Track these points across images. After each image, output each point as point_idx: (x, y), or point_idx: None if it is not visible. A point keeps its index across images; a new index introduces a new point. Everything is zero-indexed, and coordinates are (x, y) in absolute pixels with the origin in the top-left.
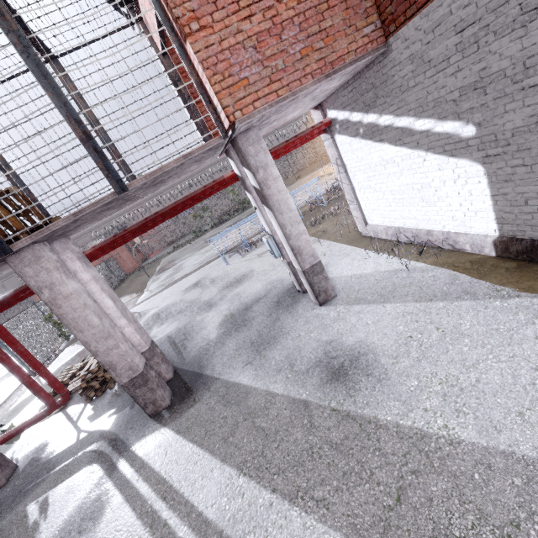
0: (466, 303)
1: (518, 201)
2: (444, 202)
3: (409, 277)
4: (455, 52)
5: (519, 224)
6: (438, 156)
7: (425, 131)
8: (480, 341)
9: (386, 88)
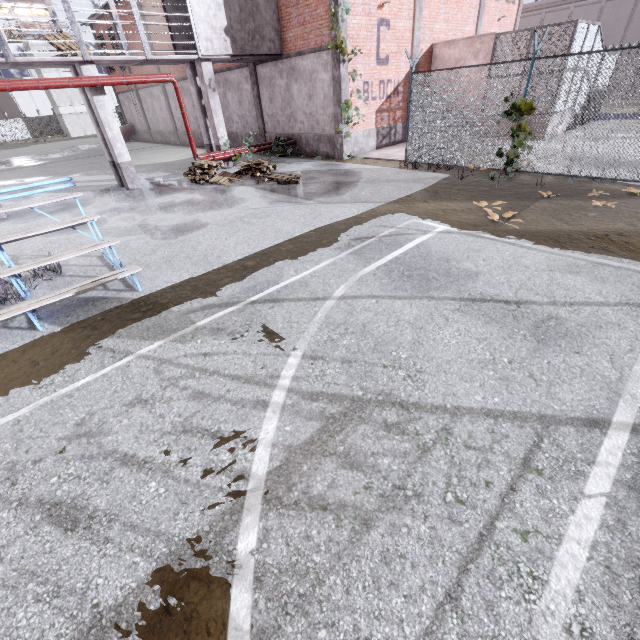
0: None
1: None
2: None
3: None
4: None
5: None
6: None
7: None
8: None
9: None
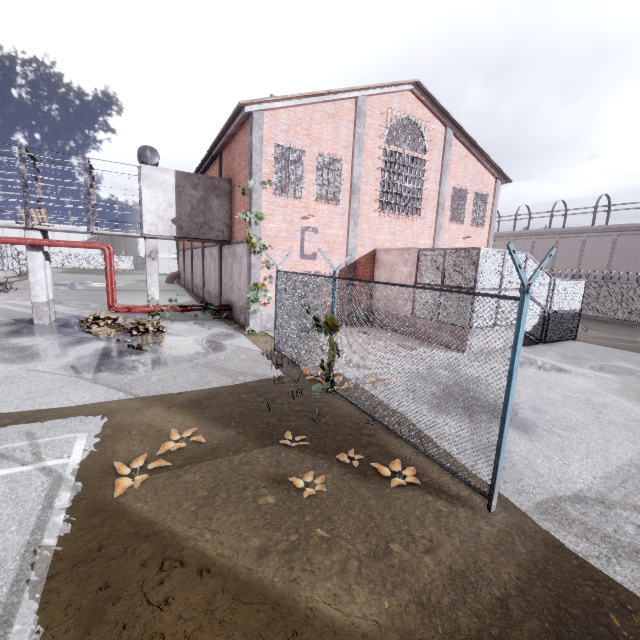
0: None
1: None
2: None
3: None
4: None
5: None
6: None
7: None
8: None
9: None
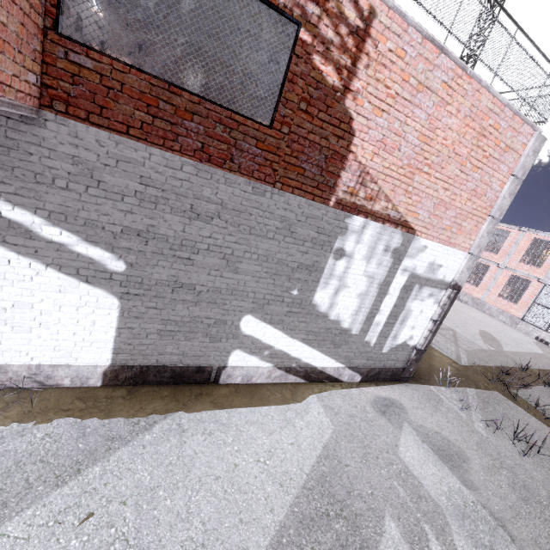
0: (124, 452)
1: (141, 334)
2: (49, 328)
3: (5, 454)
4: (133, 195)
5: (134, 354)
6: (65, 276)
7: (58, 243)
8: (171, 484)
9: (4, 156)
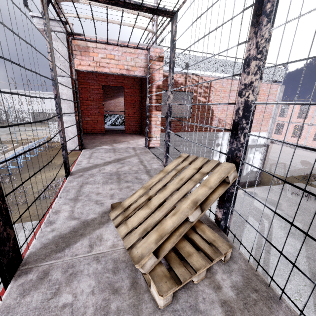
0: None
1: None
2: None
3: None
4: (161, 145)
5: None
6: None
7: None
8: None
9: None
